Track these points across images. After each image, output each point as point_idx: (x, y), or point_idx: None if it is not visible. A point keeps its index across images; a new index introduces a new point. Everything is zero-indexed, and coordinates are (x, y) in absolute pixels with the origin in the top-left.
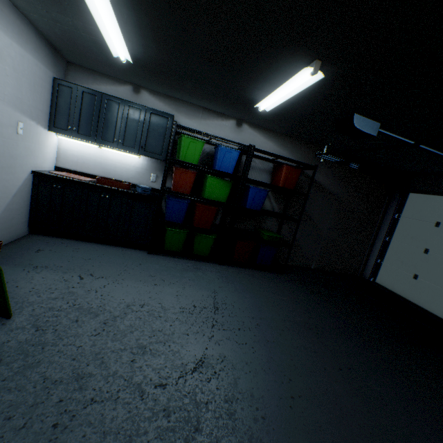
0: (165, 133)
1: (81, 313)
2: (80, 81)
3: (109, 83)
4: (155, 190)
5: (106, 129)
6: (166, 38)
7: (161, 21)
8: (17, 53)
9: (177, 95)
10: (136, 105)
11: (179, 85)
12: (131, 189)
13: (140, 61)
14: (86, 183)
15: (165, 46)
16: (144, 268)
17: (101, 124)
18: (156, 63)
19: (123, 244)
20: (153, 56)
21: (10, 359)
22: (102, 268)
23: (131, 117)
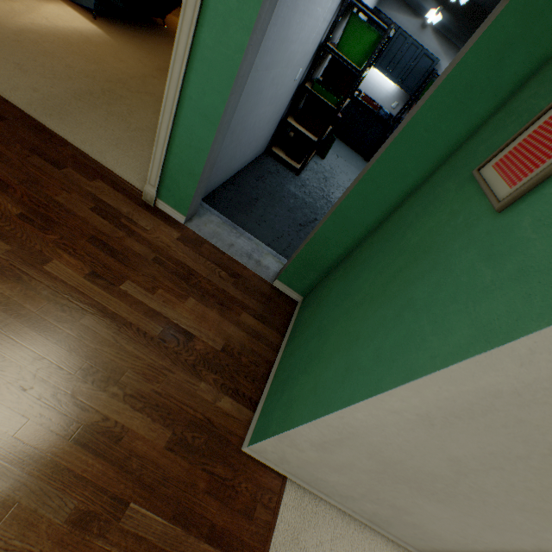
0: (424, 74)
1: (341, 171)
2: (388, 7)
3: (407, 14)
4: (390, 115)
5: (385, 58)
6: (461, 32)
7: (462, 30)
8: (370, 4)
9: (453, 41)
10: (416, 44)
11: (457, 41)
12: (377, 110)
13: (439, 22)
14: (355, 97)
15: (459, 32)
16: (362, 167)
17: (384, 53)
18: (449, 29)
19: (352, 147)
20: (449, 27)
21: (328, 173)
22: (344, 157)
23: (408, 53)
